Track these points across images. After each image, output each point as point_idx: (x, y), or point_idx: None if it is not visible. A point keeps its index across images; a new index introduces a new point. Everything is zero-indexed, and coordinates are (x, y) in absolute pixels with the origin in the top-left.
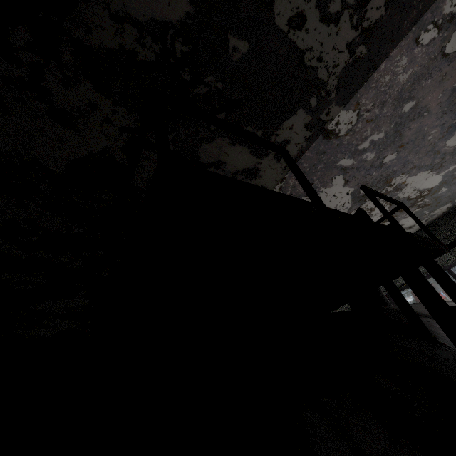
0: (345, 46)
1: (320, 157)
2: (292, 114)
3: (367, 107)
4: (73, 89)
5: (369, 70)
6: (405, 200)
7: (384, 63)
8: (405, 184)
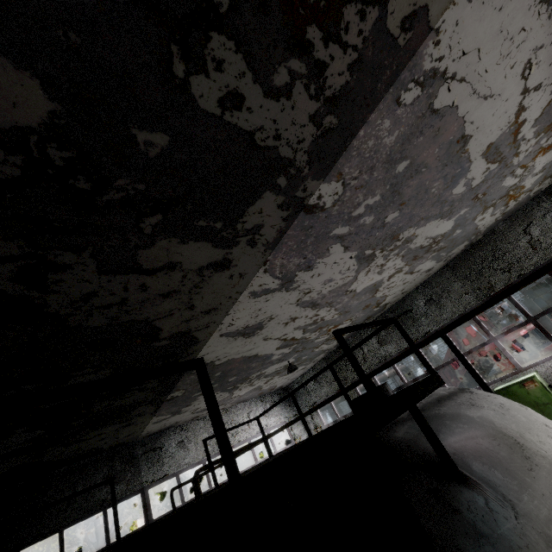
0: (308, 119)
1: (308, 232)
2: (257, 198)
3: (352, 175)
4: None
5: (346, 139)
6: (418, 249)
7: (363, 129)
8: (415, 235)
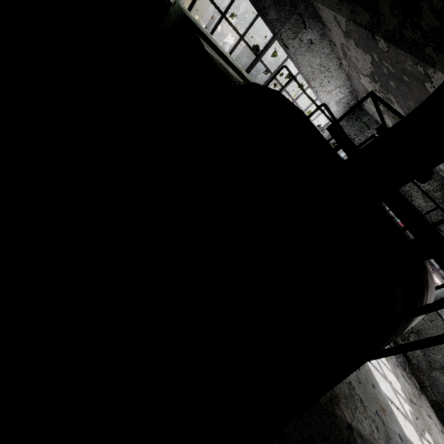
0: None
1: None
2: None
3: None
4: None
5: None
6: None
7: None
8: None
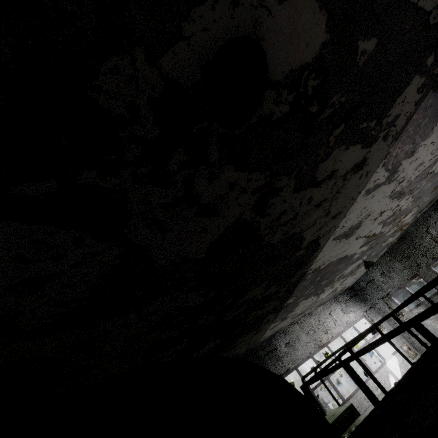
0: None
1: (426, 113)
2: (406, 86)
3: None
4: (217, 181)
5: None
6: None
7: None
8: None
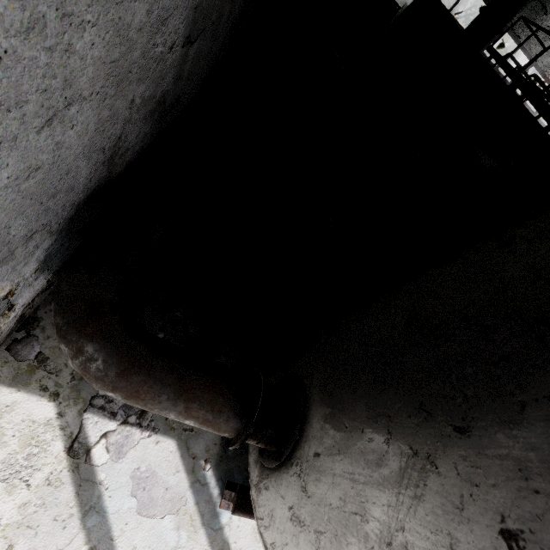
0: None
1: None
2: None
3: None
4: None
5: None
6: None
7: None
8: None
